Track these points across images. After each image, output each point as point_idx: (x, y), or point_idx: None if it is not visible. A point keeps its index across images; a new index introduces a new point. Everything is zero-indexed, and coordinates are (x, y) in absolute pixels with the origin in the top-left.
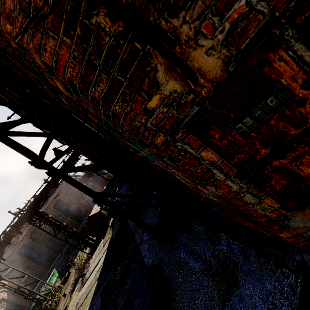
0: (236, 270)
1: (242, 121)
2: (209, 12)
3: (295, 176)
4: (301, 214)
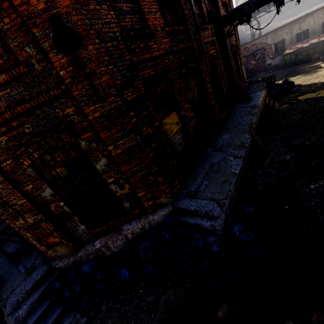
0: (35, 269)
1: (36, 230)
2: (31, 216)
3: (48, 242)
4: (50, 250)
